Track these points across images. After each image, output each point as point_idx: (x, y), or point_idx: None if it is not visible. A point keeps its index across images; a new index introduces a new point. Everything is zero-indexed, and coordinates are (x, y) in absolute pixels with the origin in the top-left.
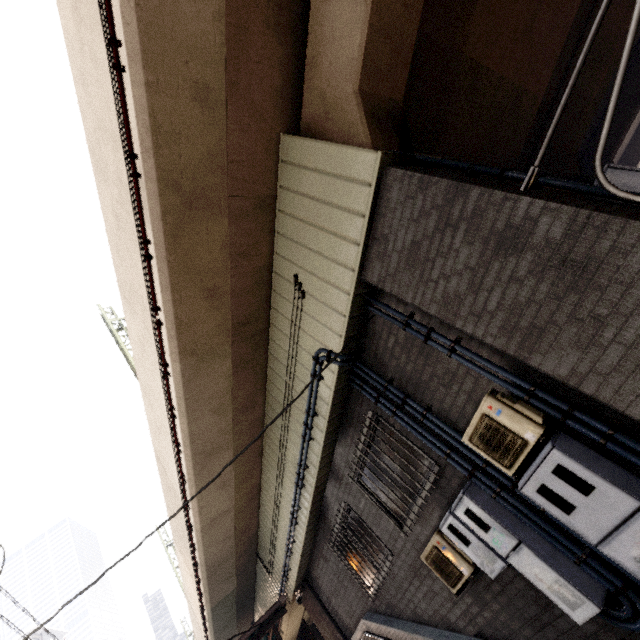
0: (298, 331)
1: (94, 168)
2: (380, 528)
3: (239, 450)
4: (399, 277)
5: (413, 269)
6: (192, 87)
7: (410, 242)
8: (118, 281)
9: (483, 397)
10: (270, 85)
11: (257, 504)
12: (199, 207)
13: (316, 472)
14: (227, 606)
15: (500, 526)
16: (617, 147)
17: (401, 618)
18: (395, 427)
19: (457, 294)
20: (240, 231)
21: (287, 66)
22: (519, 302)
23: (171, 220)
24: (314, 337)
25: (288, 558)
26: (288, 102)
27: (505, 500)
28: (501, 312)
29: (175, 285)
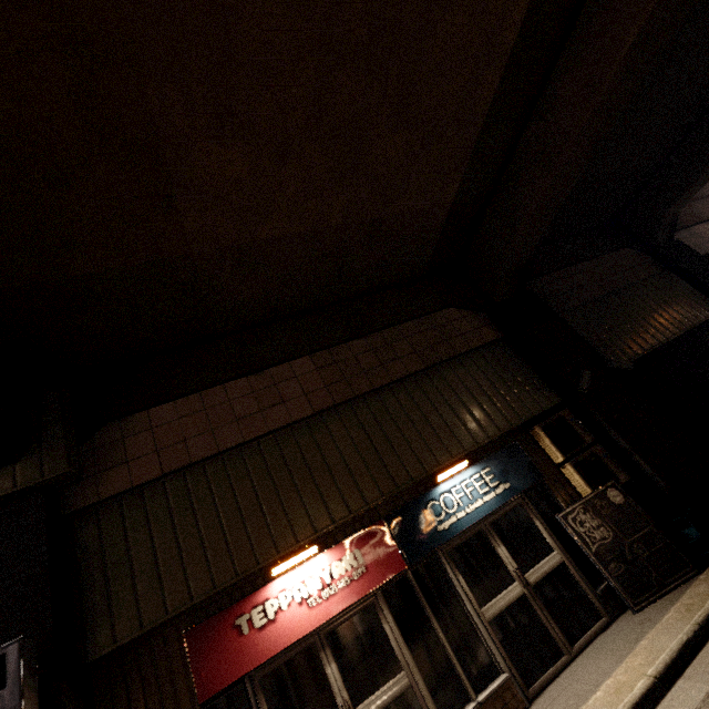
0: None
1: None
2: None
3: None
4: None
5: None
6: None
7: None
8: None
9: None
10: None
11: None
12: None
13: None
14: None
15: None
16: (685, 198)
17: None
18: None
19: None
20: None
21: None
22: None
23: None
24: None
25: None
26: None
27: None
28: None
29: None
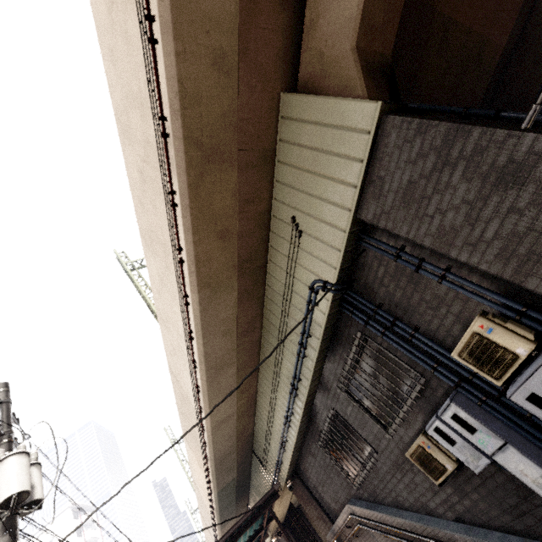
0: (295, 265)
1: (120, 133)
2: (365, 430)
3: (241, 366)
4: (394, 214)
5: (409, 206)
6: (211, 54)
7: (406, 182)
8: (140, 228)
9: (471, 318)
10: (274, 49)
11: (253, 410)
12: (215, 161)
13: (309, 384)
14: (229, 491)
15: (487, 429)
16: None
17: (383, 504)
18: (382, 345)
19: (453, 227)
20: (246, 180)
21: (288, 30)
22: (518, 231)
23: (193, 173)
24: (310, 270)
25: (281, 454)
26: (288, 63)
27: (490, 407)
28: (498, 241)
29: (195, 228)
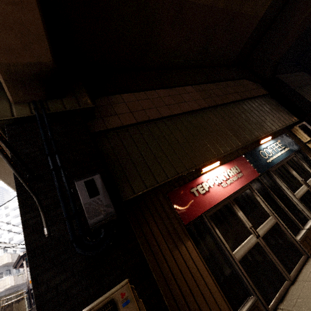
0: None
1: None
2: None
3: None
4: None
5: None
6: None
7: None
8: None
9: None
10: None
11: None
12: None
13: None
14: None
15: None
16: None
17: None
18: None
19: None
20: None
21: None
22: None
23: None
24: None
25: None
26: None
27: None
28: None
29: None
